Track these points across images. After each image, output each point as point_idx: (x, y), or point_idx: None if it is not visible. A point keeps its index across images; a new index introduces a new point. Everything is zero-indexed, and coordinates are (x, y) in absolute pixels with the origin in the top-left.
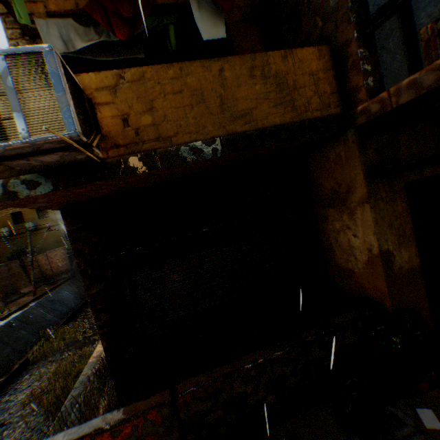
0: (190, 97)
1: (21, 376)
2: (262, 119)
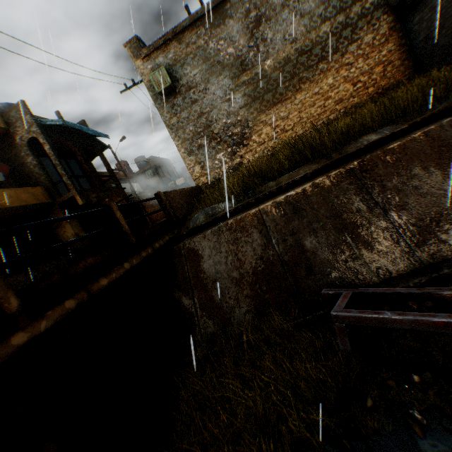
0: (10, 196)
1: None
2: (32, 202)
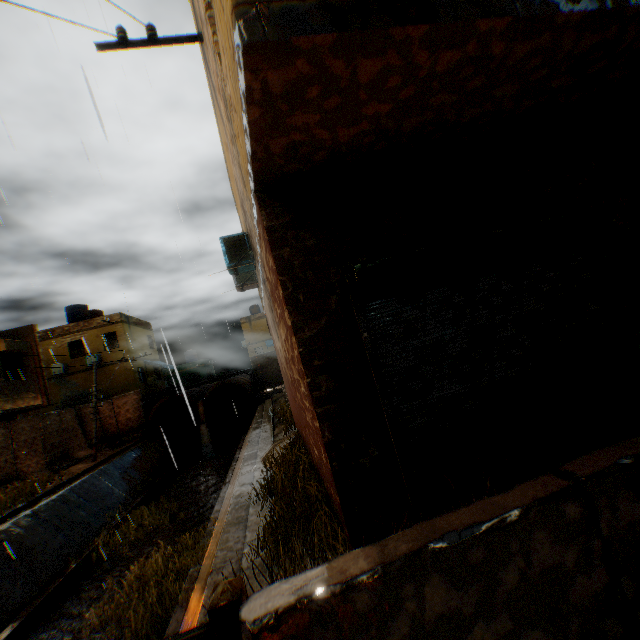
0: None
1: (79, 583)
2: None
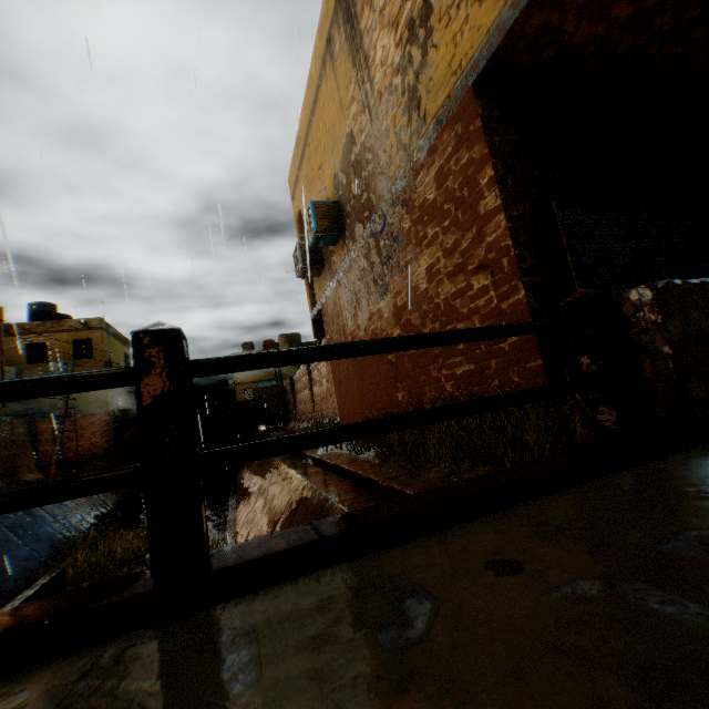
0: None
1: None
2: None
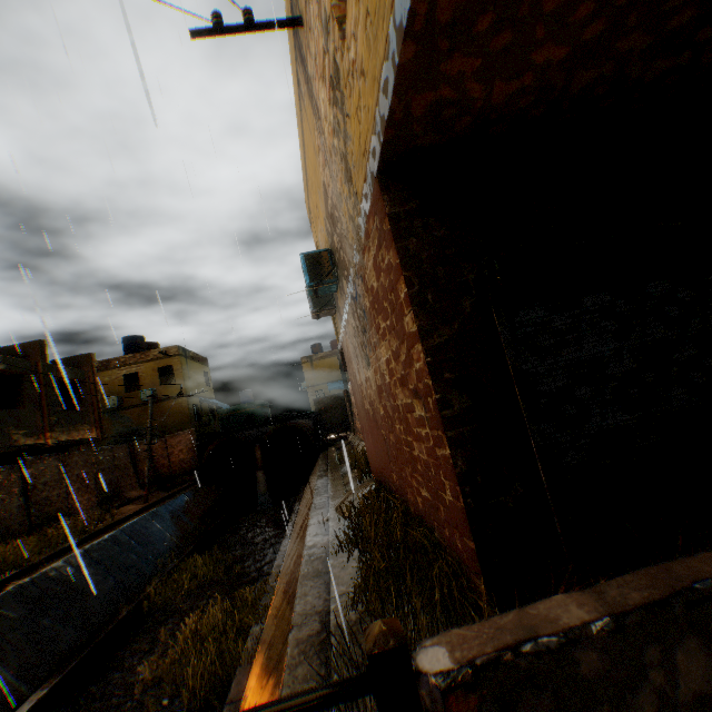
0: None
1: (129, 632)
2: None
